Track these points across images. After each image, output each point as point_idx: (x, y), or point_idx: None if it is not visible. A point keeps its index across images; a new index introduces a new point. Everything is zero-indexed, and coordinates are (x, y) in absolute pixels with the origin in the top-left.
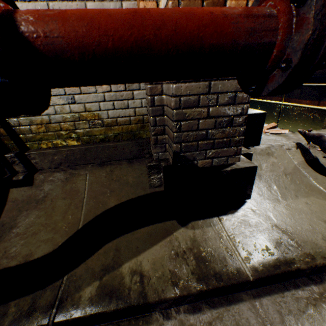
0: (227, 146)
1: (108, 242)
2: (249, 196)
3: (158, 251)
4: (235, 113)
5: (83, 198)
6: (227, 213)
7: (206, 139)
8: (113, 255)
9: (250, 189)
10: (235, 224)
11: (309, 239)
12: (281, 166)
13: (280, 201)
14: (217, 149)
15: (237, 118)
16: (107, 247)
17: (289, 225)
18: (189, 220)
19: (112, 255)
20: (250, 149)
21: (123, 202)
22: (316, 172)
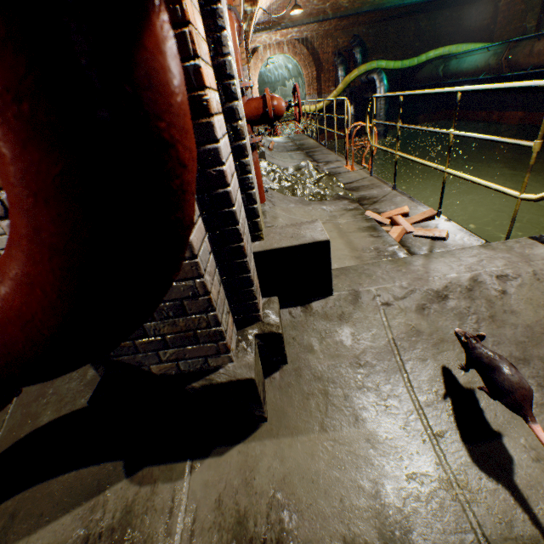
0: (195, 342)
1: (8, 498)
2: (264, 417)
3: (65, 529)
4: (183, 295)
5: (10, 405)
6: (212, 453)
7: (147, 336)
8: (3, 526)
9: (260, 409)
10: (211, 481)
11: (319, 535)
12: (358, 345)
13: (318, 432)
14: (178, 348)
15: (192, 302)
16: (3, 508)
17: (303, 494)
18: (144, 464)
19: (1, 526)
20: (310, 306)
21: (63, 416)
22: (424, 361)
